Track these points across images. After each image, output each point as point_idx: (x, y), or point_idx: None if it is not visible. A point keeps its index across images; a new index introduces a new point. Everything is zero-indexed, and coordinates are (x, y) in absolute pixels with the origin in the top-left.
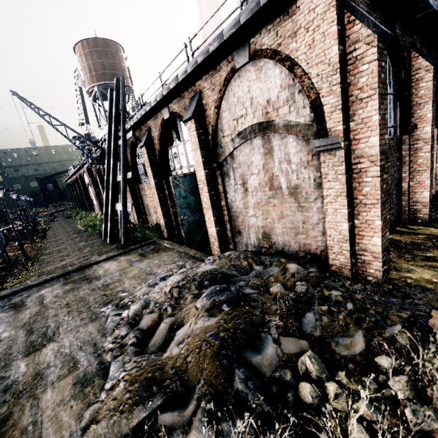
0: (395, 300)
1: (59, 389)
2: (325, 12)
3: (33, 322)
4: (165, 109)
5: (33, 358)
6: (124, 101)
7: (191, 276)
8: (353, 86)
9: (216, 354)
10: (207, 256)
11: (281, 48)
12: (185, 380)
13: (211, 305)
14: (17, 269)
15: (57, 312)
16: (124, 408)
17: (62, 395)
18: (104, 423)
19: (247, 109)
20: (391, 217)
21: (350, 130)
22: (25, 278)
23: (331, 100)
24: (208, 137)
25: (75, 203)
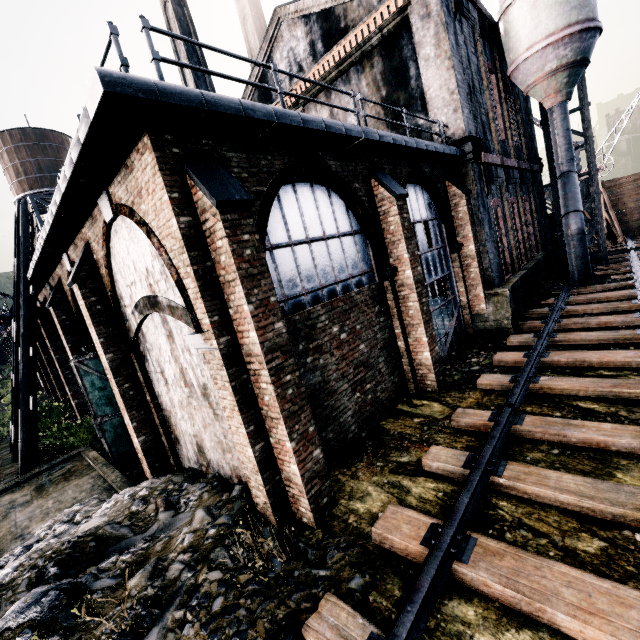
0: (297, 574)
1: None
2: (154, 175)
3: None
4: (65, 257)
5: None
6: (25, 237)
7: (35, 558)
8: (218, 264)
9: None
10: (122, 489)
11: (136, 207)
12: None
13: None
14: None
15: None
16: None
17: None
18: None
19: (134, 276)
20: (382, 394)
21: (231, 319)
22: None
23: (191, 284)
24: (110, 305)
25: None
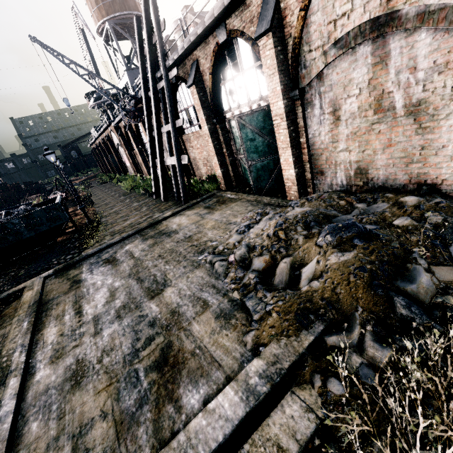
0: None
1: (203, 322)
2: None
3: (136, 273)
4: (220, 29)
5: (159, 300)
6: (159, 29)
7: (292, 219)
8: None
9: (368, 285)
10: (286, 202)
11: None
12: (339, 309)
13: (337, 242)
14: (87, 231)
15: (154, 263)
16: (288, 333)
17: (211, 327)
18: (275, 346)
19: (354, 2)
20: None
21: None
22: (100, 238)
23: None
24: (286, 56)
25: (104, 168)
